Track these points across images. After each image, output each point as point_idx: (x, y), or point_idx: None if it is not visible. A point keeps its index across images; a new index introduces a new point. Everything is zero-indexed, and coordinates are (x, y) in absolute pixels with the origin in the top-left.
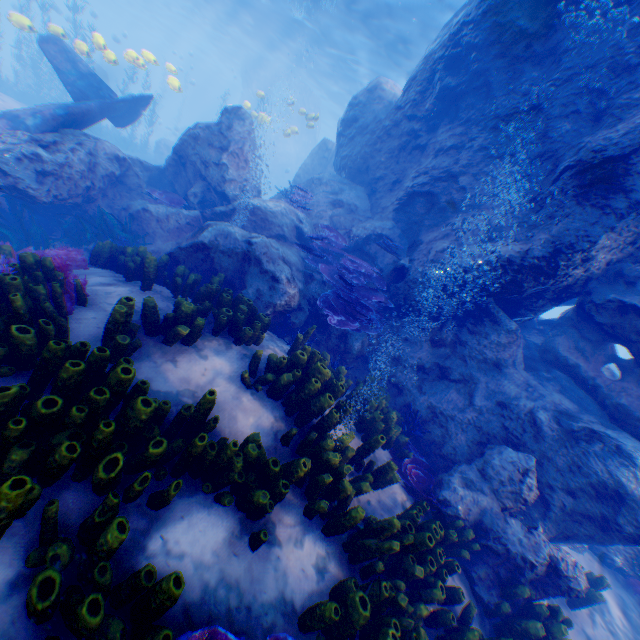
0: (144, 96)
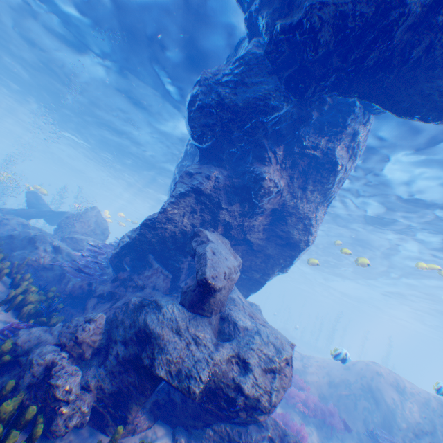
0: (66, 210)
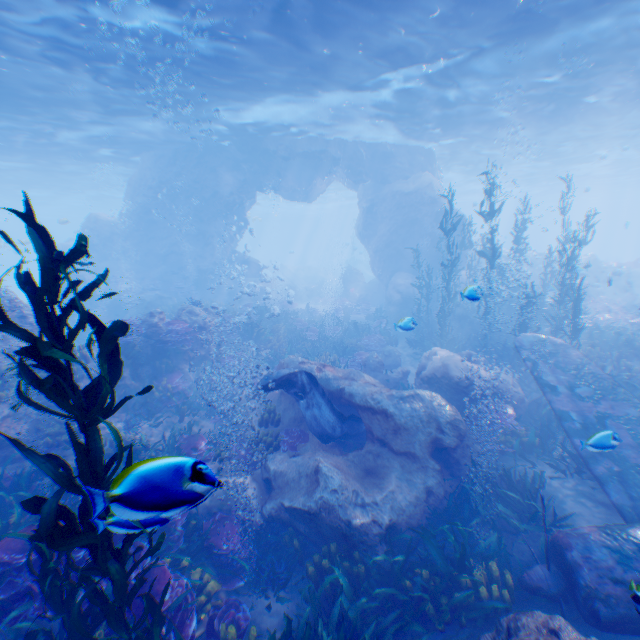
0: None
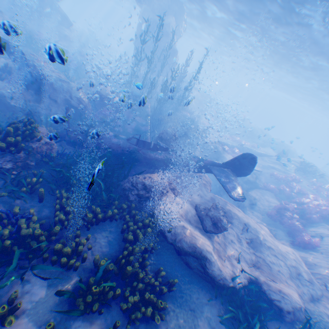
0: None
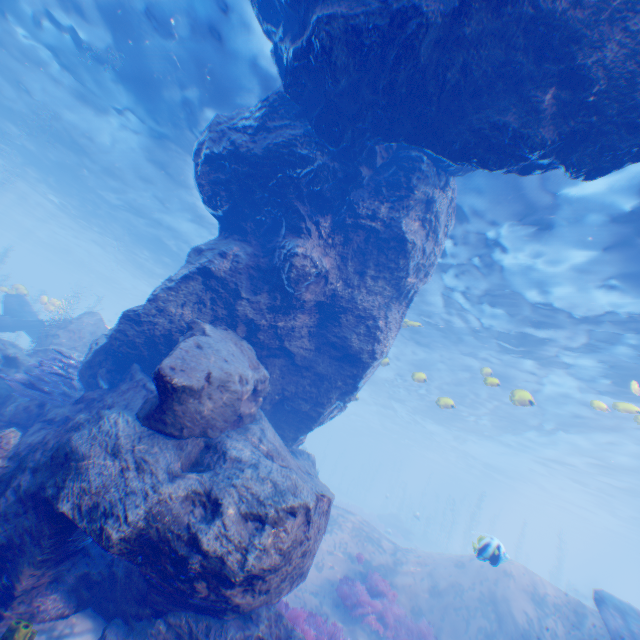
0: None
